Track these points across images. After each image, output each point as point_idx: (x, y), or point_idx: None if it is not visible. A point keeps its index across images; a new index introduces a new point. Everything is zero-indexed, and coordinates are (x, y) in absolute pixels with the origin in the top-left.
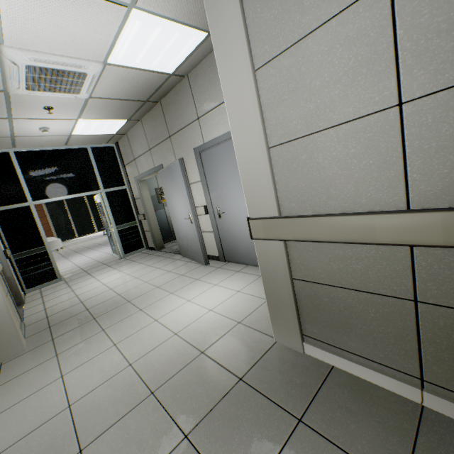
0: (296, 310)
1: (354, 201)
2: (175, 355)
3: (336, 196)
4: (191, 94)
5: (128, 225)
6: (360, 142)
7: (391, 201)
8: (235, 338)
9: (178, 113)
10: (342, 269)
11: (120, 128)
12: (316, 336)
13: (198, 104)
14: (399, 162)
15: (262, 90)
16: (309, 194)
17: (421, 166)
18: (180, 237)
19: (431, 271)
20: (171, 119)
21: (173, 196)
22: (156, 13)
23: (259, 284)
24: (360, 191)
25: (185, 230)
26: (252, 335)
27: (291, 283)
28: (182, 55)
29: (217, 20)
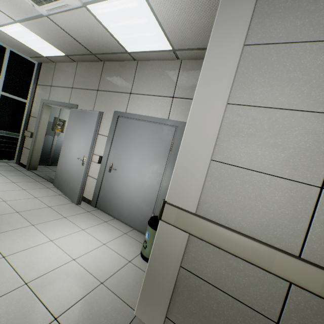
0: (171, 294)
1: (262, 232)
2: (18, 319)
3: (250, 221)
4: (134, 75)
5: (8, 134)
6: (285, 195)
7: (289, 245)
8: (96, 303)
9: (115, 79)
10: (230, 277)
11: (53, 55)
12: (179, 322)
13: (136, 84)
14: (306, 222)
15: (226, 118)
16: (228, 209)
17: (319, 233)
18: (62, 169)
19: (298, 306)
20: (106, 79)
21: (75, 134)
22: (153, 9)
23: (124, 242)
24: (270, 227)
25: (71, 167)
26: (113, 303)
27: (179, 270)
28: (146, 47)
29: (216, 53)
